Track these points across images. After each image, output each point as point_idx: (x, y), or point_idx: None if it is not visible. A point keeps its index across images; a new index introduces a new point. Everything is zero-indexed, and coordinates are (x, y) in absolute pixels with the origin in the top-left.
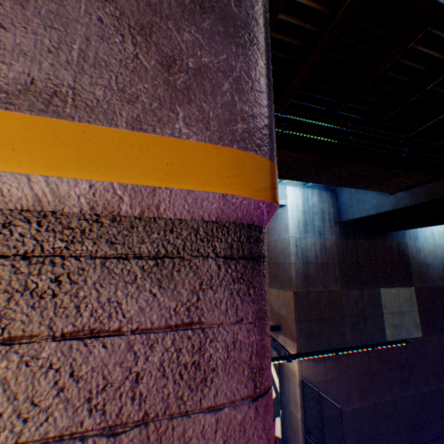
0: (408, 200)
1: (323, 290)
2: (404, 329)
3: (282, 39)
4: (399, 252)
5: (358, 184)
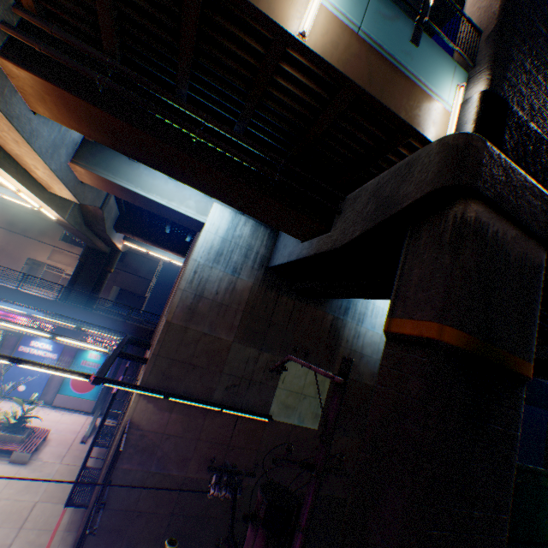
0: (307, 251)
1: (209, 333)
2: (298, 414)
3: None
4: (332, 329)
5: (250, 211)
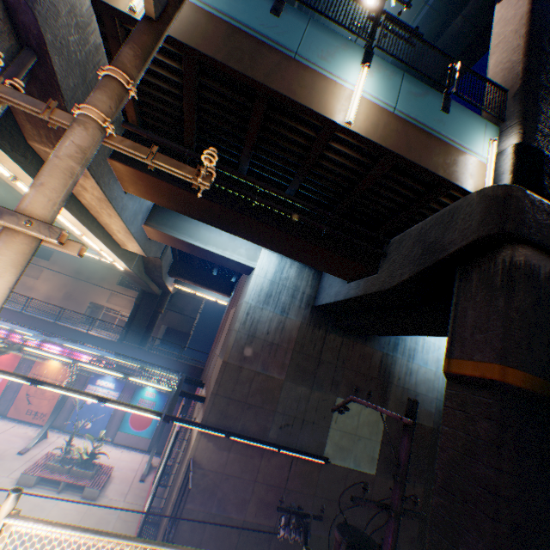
0: (354, 291)
1: (262, 372)
2: (353, 457)
3: (161, 85)
4: (382, 366)
5: (299, 257)
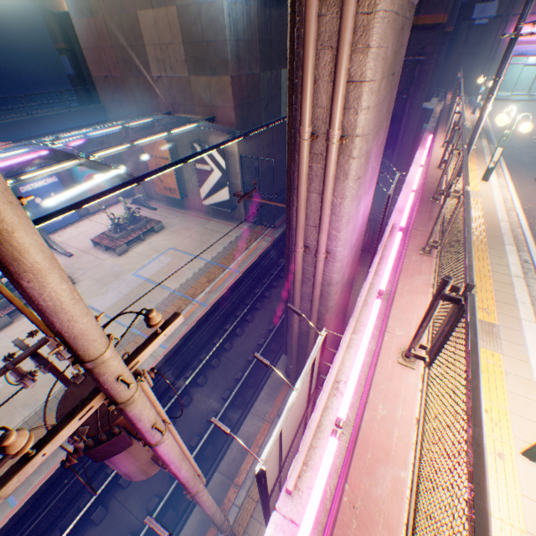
0: None
1: (250, 75)
2: None
3: None
4: None
5: None
